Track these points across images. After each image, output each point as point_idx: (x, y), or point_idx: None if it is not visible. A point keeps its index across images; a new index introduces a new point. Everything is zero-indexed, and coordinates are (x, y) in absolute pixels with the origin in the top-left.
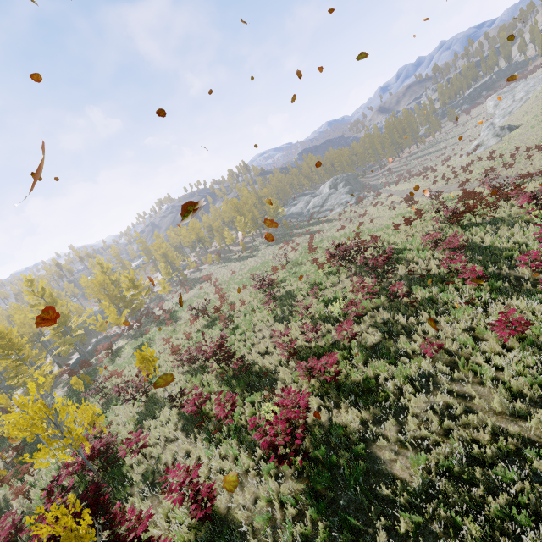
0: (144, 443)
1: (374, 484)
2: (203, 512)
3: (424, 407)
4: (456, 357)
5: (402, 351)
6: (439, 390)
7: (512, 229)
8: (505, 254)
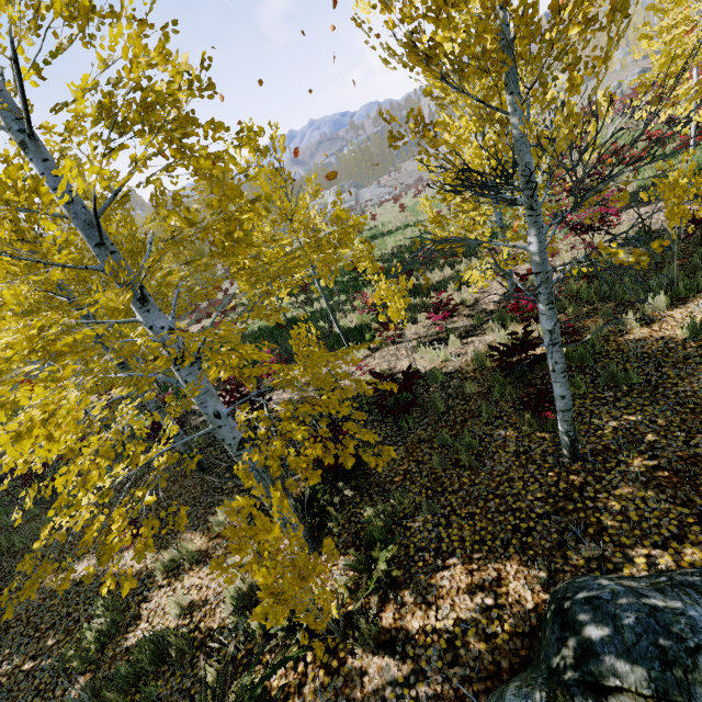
0: None
1: None
2: None
3: None
4: None
5: None
6: None
7: None
8: None
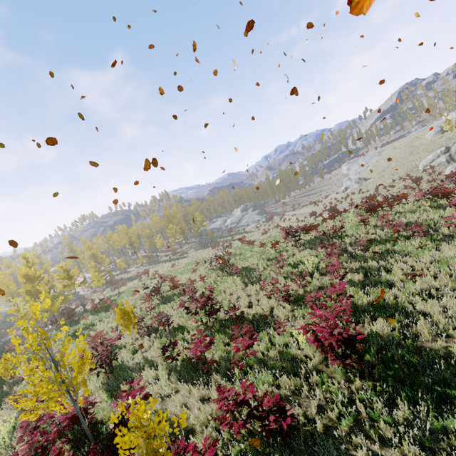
0: (147, 392)
1: (454, 357)
2: (288, 420)
3: (439, 310)
4: (441, 275)
5: (389, 282)
6: (442, 298)
7: (416, 214)
8: (423, 225)
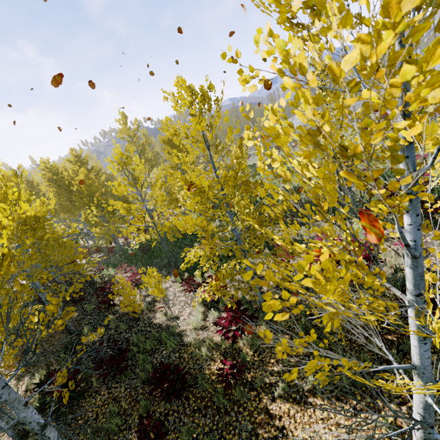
0: None
1: None
2: None
3: None
4: None
5: None
6: None
7: None
8: None
